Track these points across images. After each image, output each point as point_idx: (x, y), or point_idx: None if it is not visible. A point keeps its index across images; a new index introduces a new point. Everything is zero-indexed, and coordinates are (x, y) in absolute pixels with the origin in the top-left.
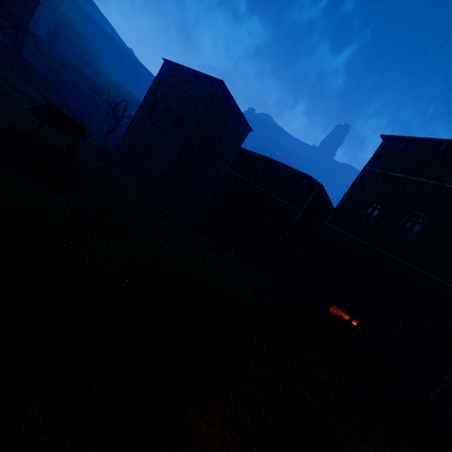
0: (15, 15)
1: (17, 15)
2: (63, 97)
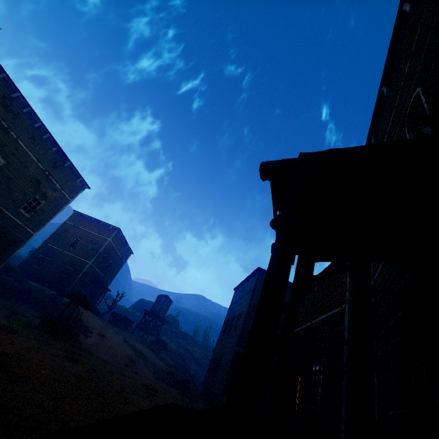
0: (157, 311)
1: (158, 312)
2: (186, 364)
